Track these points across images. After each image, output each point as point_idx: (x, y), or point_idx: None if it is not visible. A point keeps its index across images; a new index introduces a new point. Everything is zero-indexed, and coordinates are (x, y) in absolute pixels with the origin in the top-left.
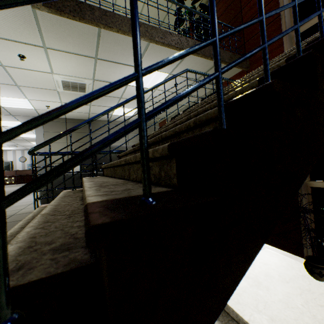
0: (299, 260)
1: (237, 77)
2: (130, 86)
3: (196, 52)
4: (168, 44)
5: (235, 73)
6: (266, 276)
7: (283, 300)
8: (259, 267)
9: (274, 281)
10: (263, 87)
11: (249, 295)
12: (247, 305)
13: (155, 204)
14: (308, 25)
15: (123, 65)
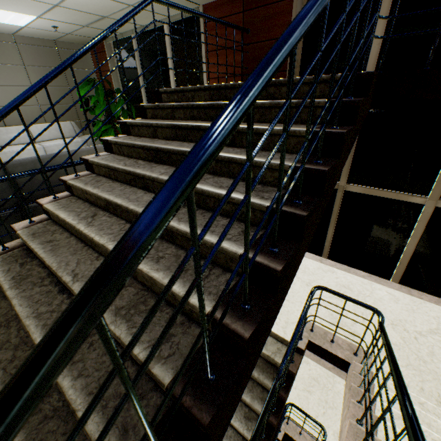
0: None
1: (229, 4)
2: None
3: None
4: None
5: None
6: None
7: None
8: None
9: None
10: (272, 271)
11: None
12: None
13: (217, 382)
14: None
15: None
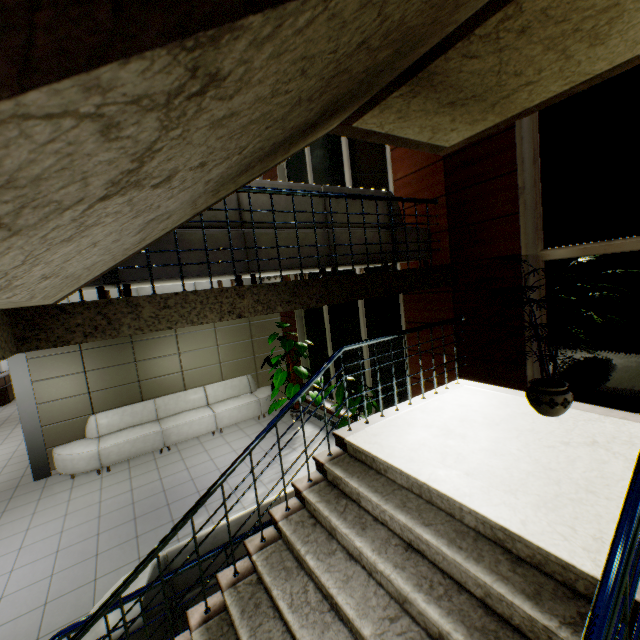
0: (519, 395)
1: None
2: None
3: None
4: None
5: None
6: (461, 421)
7: (488, 448)
8: (451, 410)
9: (475, 425)
10: None
11: (432, 448)
12: (426, 461)
13: None
14: None
15: None
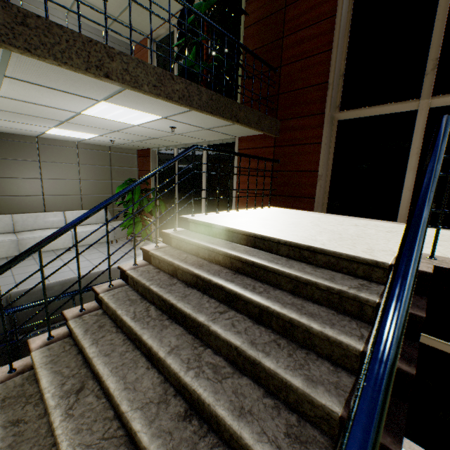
0: None
1: (262, 139)
2: (86, 115)
3: (212, 113)
4: (166, 98)
5: (261, 133)
6: None
7: None
8: None
9: None
10: None
11: None
12: None
13: None
14: (354, 114)
15: (70, 93)
